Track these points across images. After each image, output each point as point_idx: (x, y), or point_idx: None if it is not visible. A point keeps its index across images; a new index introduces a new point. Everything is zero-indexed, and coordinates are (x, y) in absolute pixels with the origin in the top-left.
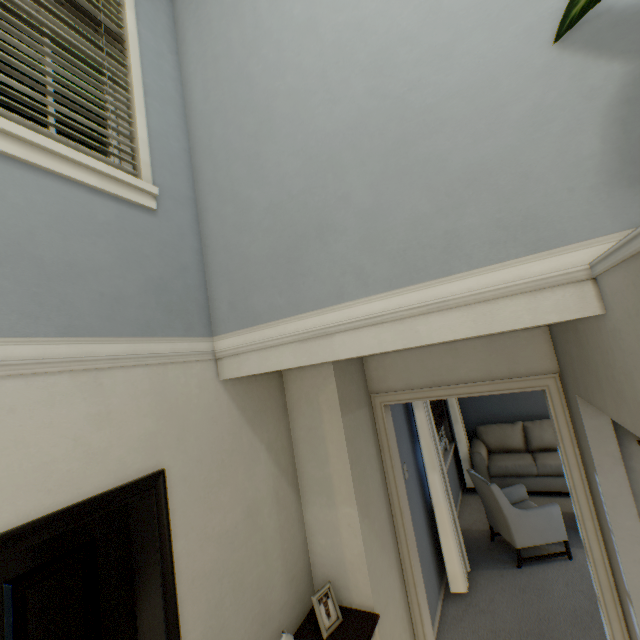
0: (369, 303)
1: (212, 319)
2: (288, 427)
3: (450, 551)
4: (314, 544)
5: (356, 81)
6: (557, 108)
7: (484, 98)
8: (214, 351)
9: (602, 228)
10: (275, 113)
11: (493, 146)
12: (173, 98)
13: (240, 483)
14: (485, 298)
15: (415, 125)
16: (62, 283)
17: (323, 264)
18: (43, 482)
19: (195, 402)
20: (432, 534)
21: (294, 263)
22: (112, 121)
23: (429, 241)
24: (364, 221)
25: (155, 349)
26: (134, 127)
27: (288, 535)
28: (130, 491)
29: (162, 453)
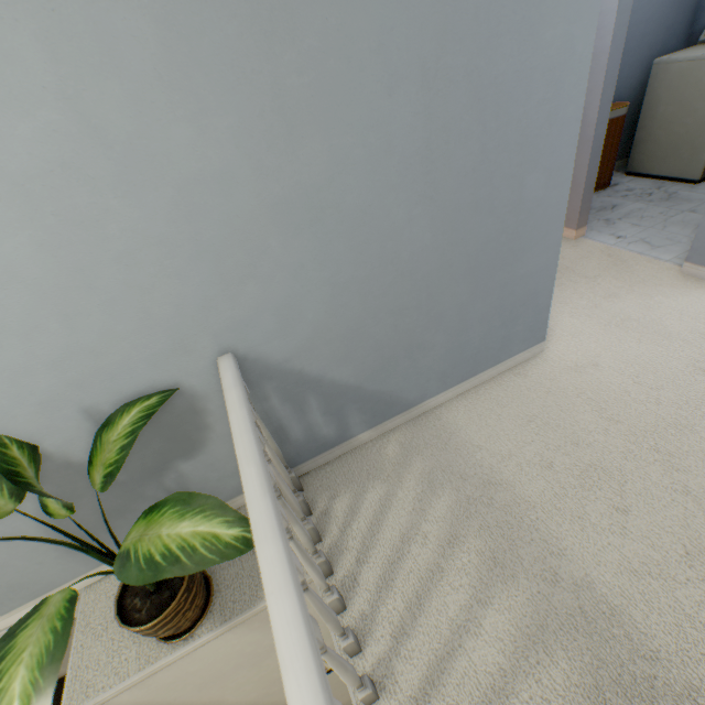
0: None
1: None
2: None
3: None
4: None
5: None
6: None
7: None
8: None
9: (82, 571)
10: None
11: None
12: None
13: None
14: None
15: None
16: None
17: None
18: None
19: None
20: None
21: None
22: None
23: None
24: None
25: None
26: None
27: None
28: None
29: None
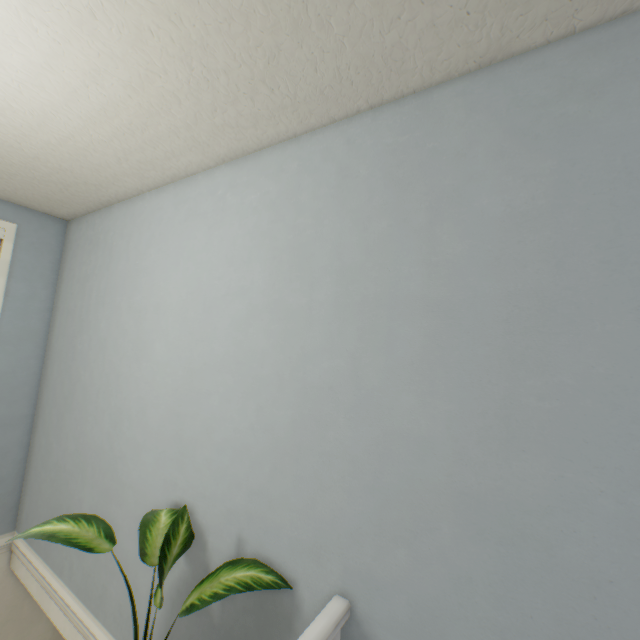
0: (69, 593)
1: (19, 515)
2: None
3: None
4: None
5: (107, 418)
6: None
7: (140, 507)
8: (12, 543)
9: None
10: (77, 393)
11: (134, 548)
12: (36, 330)
13: None
14: None
15: (116, 487)
16: None
17: None
18: None
19: None
20: None
21: None
22: None
23: (98, 581)
24: None
25: None
26: None
27: None
28: None
29: None
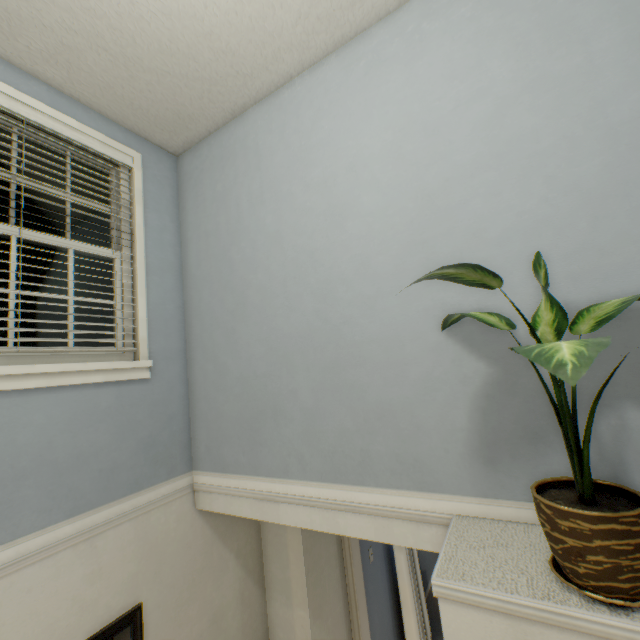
0: (306, 486)
1: (193, 454)
2: (259, 529)
3: (411, 627)
4: (274, 635)
5: (307, 299)
6: (442, 381)
7: (394, 352)
8: (193, 483)
9: (465, 489)
10: (248, 300)
11: (398, 393)
12: (172, 263)
13: (208, 595)
14: (384, 514)
15: (346, 353)
16: (71, 473)
17: (275, 441)
18: (49, 639)
19: (173, 535)
20: (397, 607)
21: (255, 431)
22: (118, 309)
23: (350, 452)
24: (306, 417)
25: (141, 500)
26: (136, 308)
27: (250, 630)
28: (113, 630)
29: (141, 588)
